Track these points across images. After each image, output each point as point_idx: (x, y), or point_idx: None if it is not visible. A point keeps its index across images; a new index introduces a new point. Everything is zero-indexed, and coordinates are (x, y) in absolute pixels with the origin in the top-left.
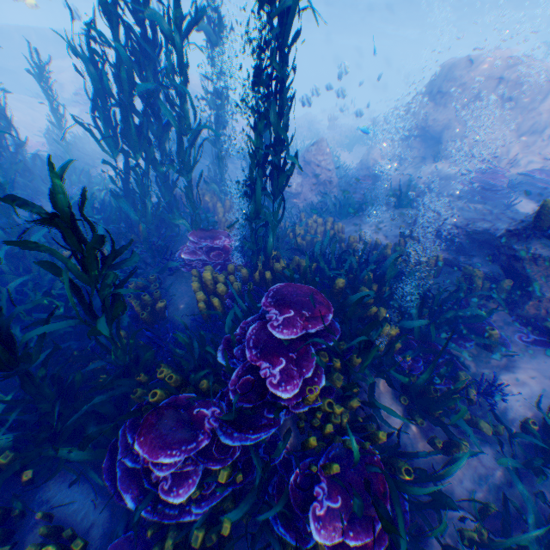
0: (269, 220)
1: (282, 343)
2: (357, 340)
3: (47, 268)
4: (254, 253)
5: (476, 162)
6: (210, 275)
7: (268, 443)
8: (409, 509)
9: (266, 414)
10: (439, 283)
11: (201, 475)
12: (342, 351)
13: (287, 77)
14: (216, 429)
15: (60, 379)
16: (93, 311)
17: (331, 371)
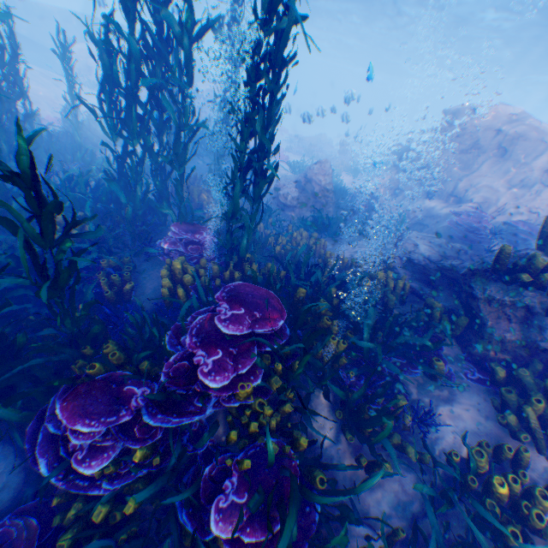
0: (245, 222)
1: (224, 336)
2: (295, 345)
3: (6, 224)
4: (229, 251)
5: (466, 205)
6: (180, 265)
7: (196, 433)
8: (319, 520)
9: (197, 403)
10: (403, 310)
11: (118, 451)
12: (287, 357)
13: (277, 92)
14: (142, 408)
15: (6, 337)
16: (48, 275)
17: (271, 373)
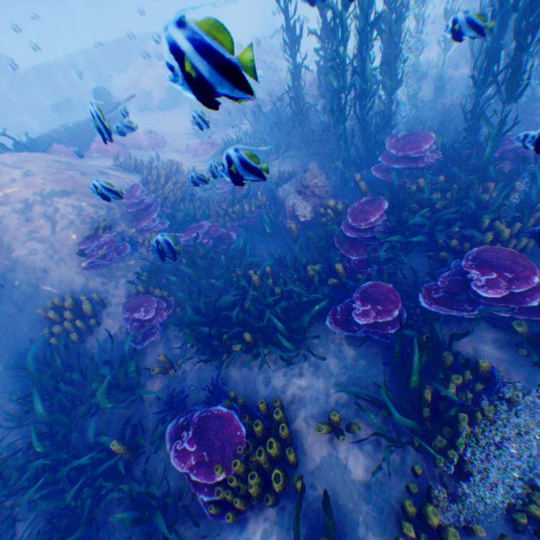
0: None
1: None
2: None
3: None
4: None
5: None
6: None
7: None
8: None
9: None
10: None
11: None
12: None
13: None
14: None
15: None
16: None
17: None
